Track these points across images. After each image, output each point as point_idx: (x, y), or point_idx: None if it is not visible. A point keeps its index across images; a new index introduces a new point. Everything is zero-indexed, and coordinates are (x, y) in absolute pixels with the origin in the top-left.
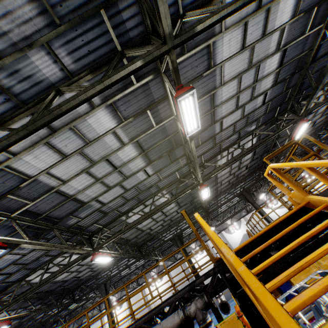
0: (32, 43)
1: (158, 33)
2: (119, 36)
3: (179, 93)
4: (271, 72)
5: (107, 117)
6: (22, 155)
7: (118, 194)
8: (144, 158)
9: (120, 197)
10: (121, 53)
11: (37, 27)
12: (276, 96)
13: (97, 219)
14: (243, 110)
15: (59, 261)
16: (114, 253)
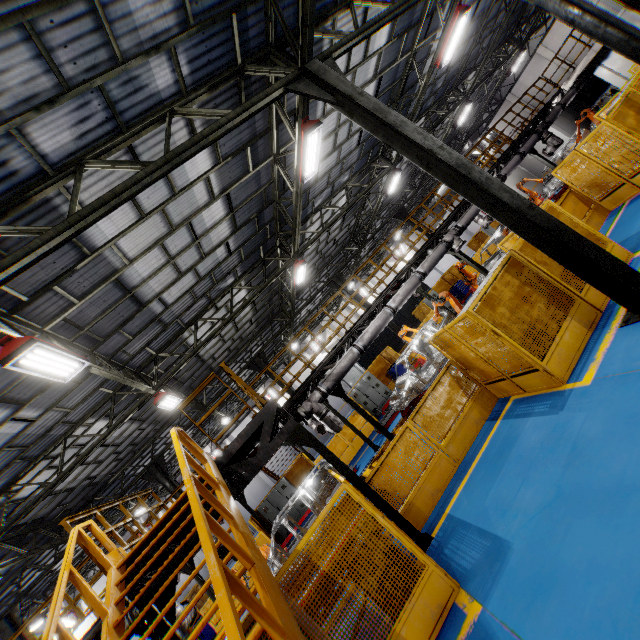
0: None
1: None
2: None
3: (7, 352)
4: (220, 220)
5: None
6: None
7: None
8: (2, 405)
9: None
10: None
11: None
12: (248, 238)
13: None
14: (195, 273)
15: None
16: (4, 566)
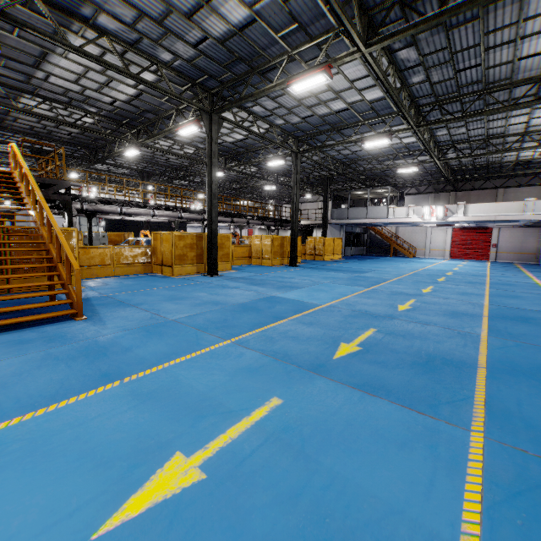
0: None
1: None
2: None
3: None
4: (126, 93)
5: None
6: None
7: None
8: None
9: None
10: None
11: None
12: (128, 110)
13: None
14: (83, 90)
15: None
16: None
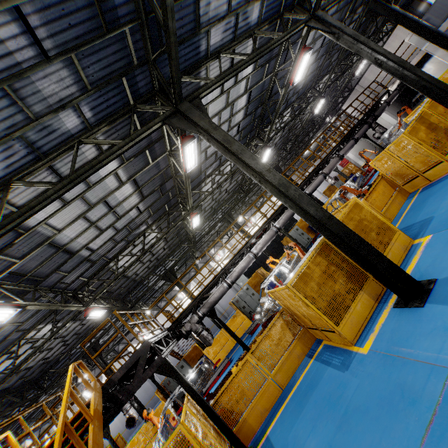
0: None
1: None
2: None
3: None
4: (130, 194)
5: None
6: None
7: None
8: None
9: None
10: None
11: None
12: (155, 201)
13: None
14: (114, 228)
15: None
16: None
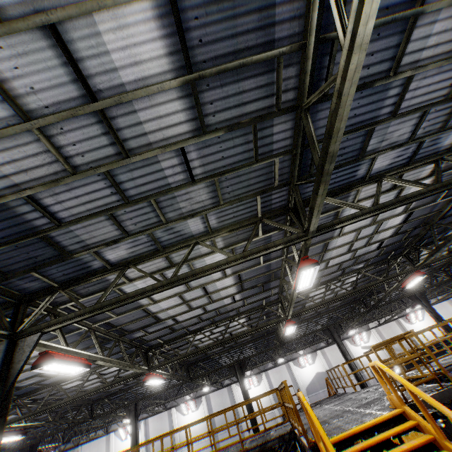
0: (195, 214)
1: (298, 212)
2: (263, 207)
3: (303, 264)
4: (393, 226)
5: (223, 256)
6: (136, 281)
7: (196, 314)
8: (237, 286)
9: (197, 317)
10: (260, 220)
11: (204, 204)
12: (393, 242)
13: (163, 334)
14: (354, 253)
15: (101, 370)
16: (165, 374)
